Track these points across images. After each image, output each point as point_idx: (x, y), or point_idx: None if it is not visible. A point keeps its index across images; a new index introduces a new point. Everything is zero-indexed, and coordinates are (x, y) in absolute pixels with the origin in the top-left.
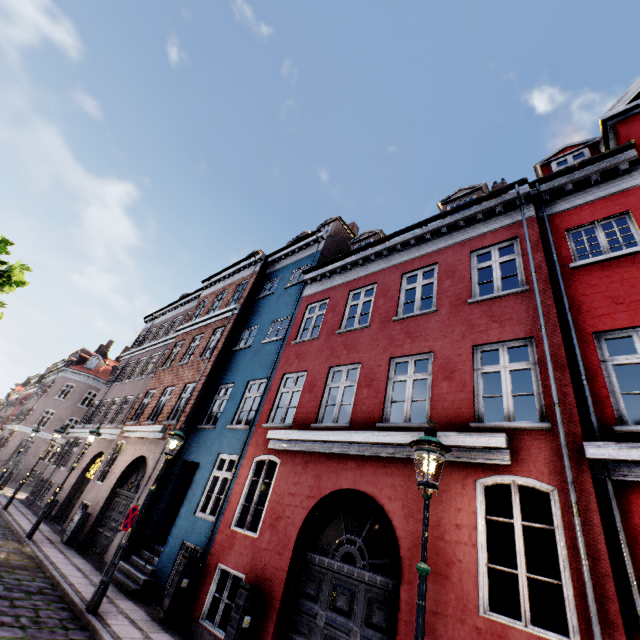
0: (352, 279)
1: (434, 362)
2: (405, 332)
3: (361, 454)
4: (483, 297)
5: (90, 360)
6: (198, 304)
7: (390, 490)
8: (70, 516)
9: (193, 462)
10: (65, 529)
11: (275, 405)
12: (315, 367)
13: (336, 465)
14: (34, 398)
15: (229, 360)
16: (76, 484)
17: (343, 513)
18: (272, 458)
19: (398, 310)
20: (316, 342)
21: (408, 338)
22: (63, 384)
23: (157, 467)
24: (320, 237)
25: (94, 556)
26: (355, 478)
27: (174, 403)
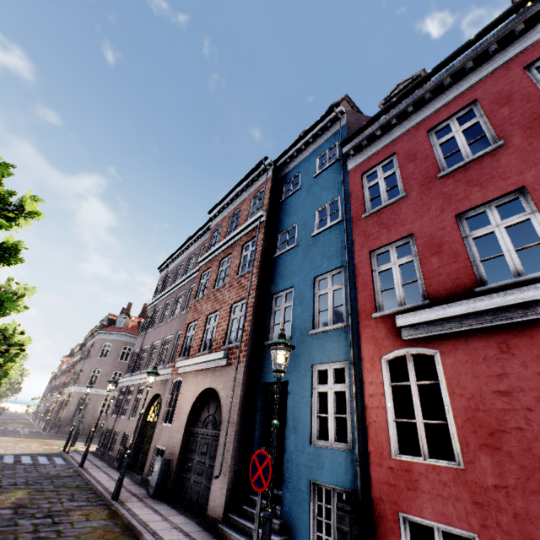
0: (423, 119)
1: None
2: None
3: None
4: None
5: (118, 320)
6: (211, 234)
7: None
8: (146, 464)
9: (274, 383)
10: (146, 479)
11: (376, 289)
12: (425, 225)
13: None
14: (80, 362)
15: (273, 268)
16: (140, 430)
17: None
18: (417, 351)
19: None
20: (406, 200)
21: None
22: (101, 345)
23: (234, 396)
24: (339, 113)
25: (189, 507)
26: None
27: (225, 326)
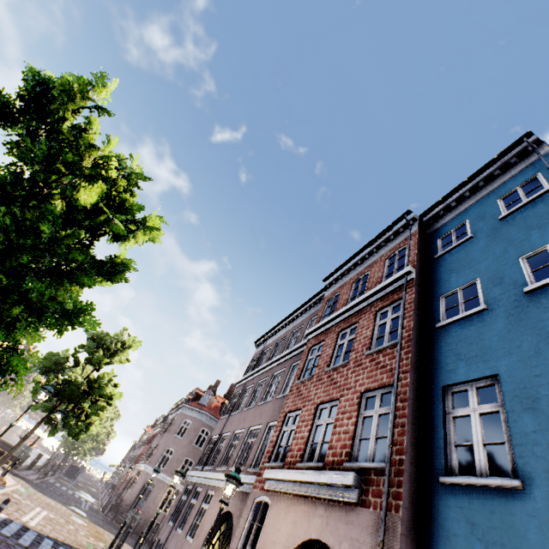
0: None
1: None
2: None
3: None
4: None
5: (203, 396)
6: (325, 303)
7: None
8: None
9: None
10: None
11: None
12: None
13: None
14: (158, 436)
15: (438, 343)
16: None
17: None
18: None
19: None
20: None
21: None
22: (181, 420)
23: None
24: (532, 143)
25: None
26: None
27: (351, 427)
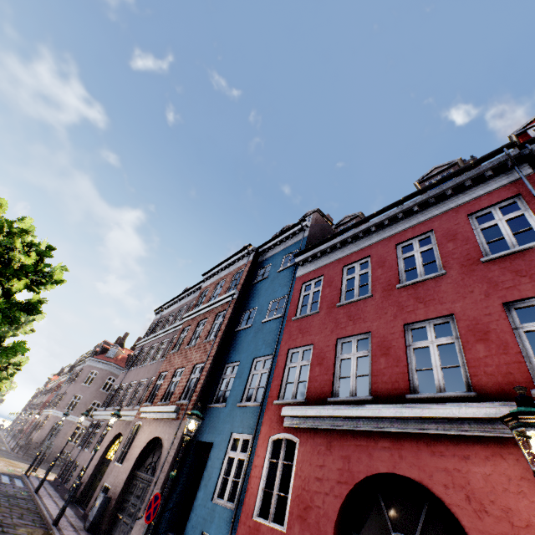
0: (343, 256)
1: (458, 324)
2: (414, 297)
3: (395, 431)
4: (499, 254)
5: (110, 350)
6: (200, 294)
7: (443, 475)
8: (92, 499)
9: (206, 442)
10: (87, 513)
11: (284, 380)
12: (321, 340)
13: (366, 444)
14: (65, 385)
15: (232, 340)
16: (98, 465)
17: (384, 503)
18: (289, 437)
19: (400, 278)
20: (317, 316)
21: (419, 303)
22: (89, 372)
23: (172, 448)
24: (304, 226)
25: None
26: (393, 460)
27: (185, 383)
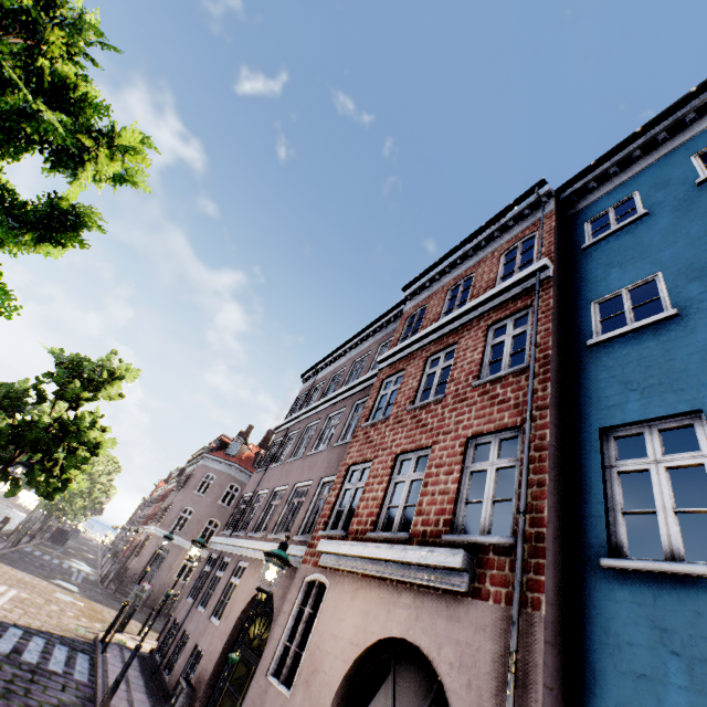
0: None
1: None
2: None
3: None
4: None
5: (231, 444)
6: (404, 320)
7: None
8: None
9: None
10: None
11: None
12: None
13: None
14: (172, 493)
15: (590, 367)
16: (223, 655)
17: None
18: None
19: None
20: None
21: None
22: (203, 474)
23: None
24: None
25: None
26: None
27: (452, 486)
